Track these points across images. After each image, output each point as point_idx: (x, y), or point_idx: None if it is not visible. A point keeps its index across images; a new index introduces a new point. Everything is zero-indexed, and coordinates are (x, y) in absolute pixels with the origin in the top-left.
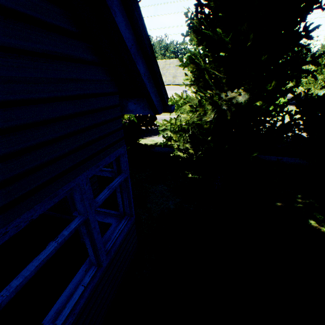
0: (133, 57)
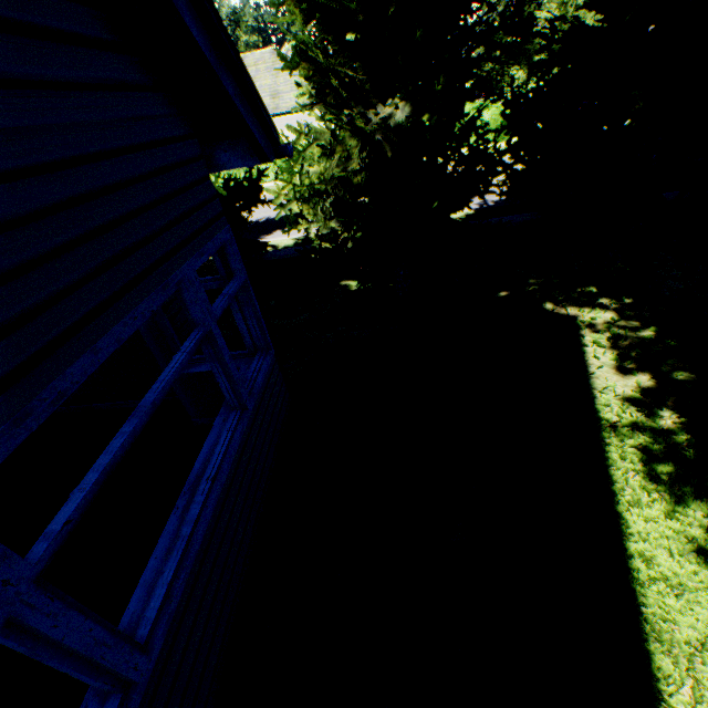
0: (216, 70)
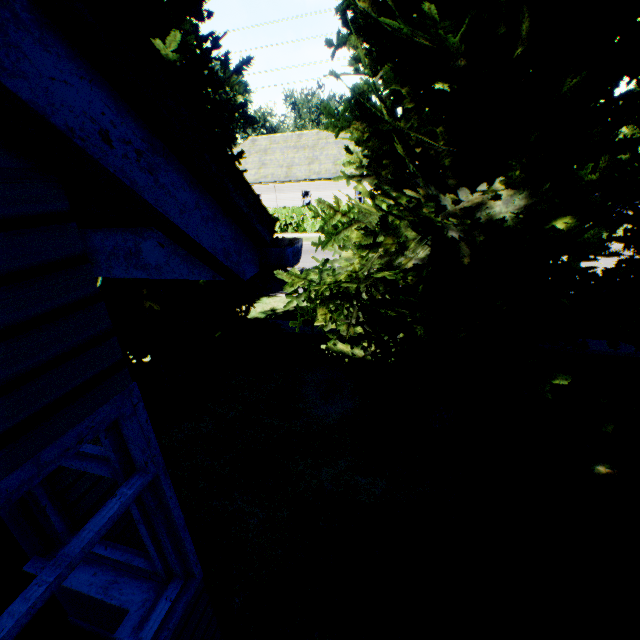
0: None
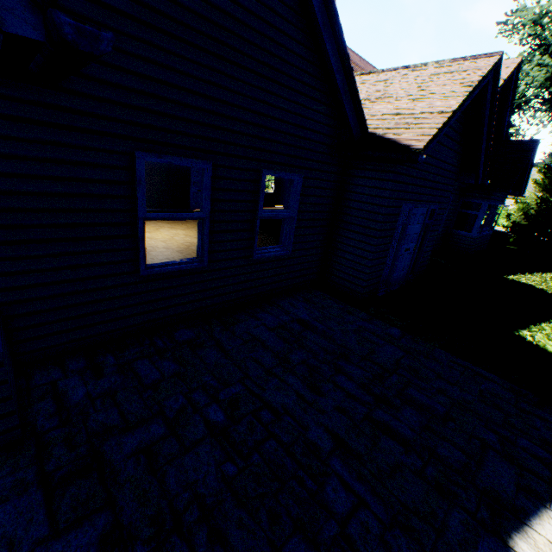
0: (524, 183)
